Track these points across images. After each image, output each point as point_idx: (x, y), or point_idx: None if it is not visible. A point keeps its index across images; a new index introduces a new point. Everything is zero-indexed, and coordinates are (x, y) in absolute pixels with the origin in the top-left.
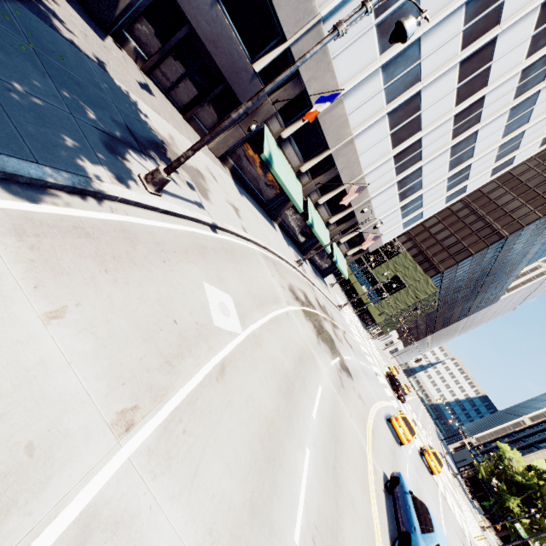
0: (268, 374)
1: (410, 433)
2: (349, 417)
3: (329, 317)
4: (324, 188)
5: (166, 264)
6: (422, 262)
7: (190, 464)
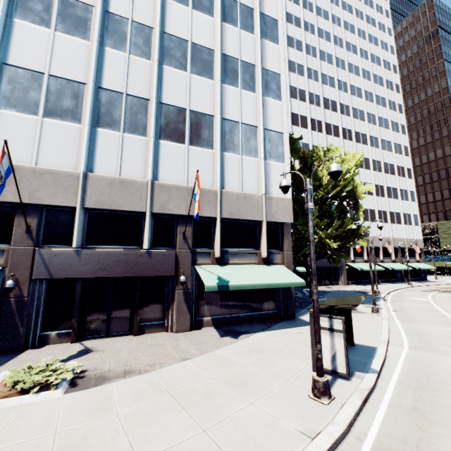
0: (446, 300)
1: None
2: None
3: None
4: (376, 254)
5: (402, 299)
6: None
7: (445, 305)
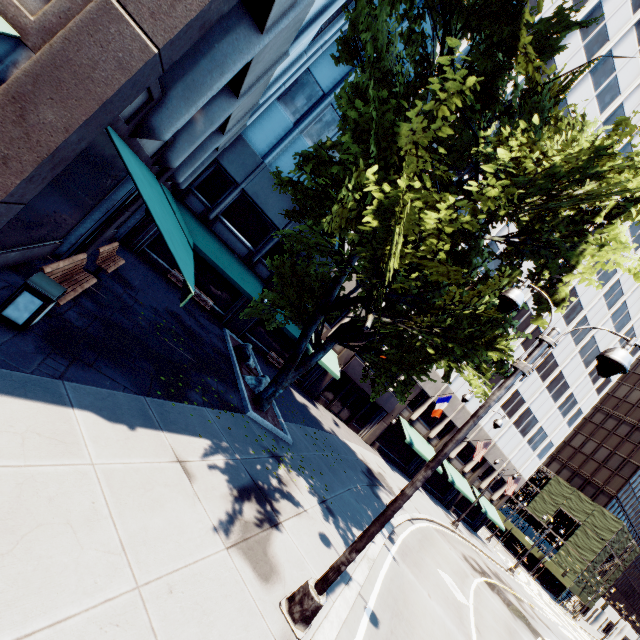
0: (498, 639)
1: None
2: None
3: (507, 587)
4: None
5: (423, 561)
6: (583, 486)
7: None
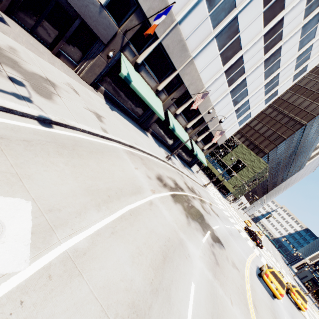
0: None
1: (281, 286)
2: (230, 306)
3: (197, 195)
4: (179, 102)
5: None
6: (253, 149)
7: None
